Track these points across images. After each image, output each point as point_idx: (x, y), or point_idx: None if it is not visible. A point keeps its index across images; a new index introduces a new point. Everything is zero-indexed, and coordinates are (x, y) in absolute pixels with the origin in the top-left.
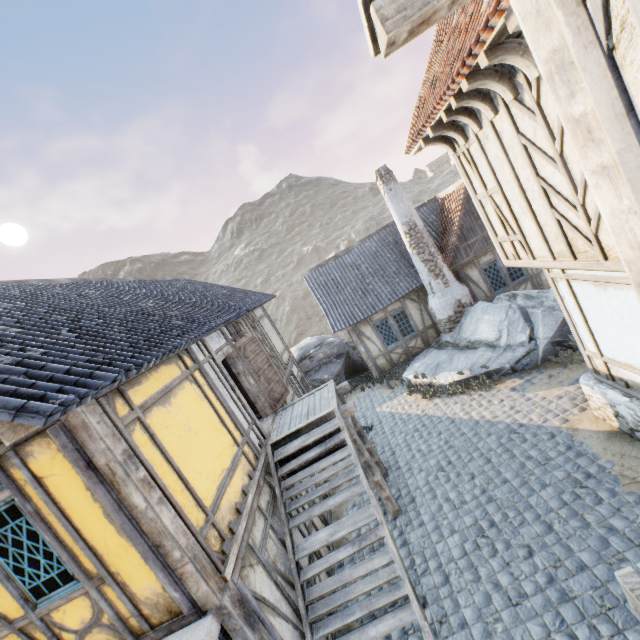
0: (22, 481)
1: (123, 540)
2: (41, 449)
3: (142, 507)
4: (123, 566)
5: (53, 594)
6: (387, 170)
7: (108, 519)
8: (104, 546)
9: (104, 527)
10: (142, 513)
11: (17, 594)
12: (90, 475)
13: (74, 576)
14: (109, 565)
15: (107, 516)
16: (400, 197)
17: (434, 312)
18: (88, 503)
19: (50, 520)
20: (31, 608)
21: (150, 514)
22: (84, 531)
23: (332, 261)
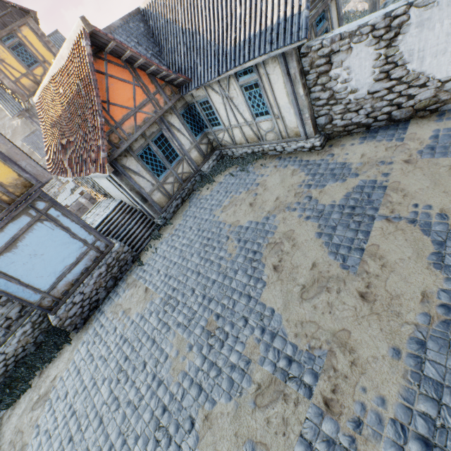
0: None
1: None
2: None
3: None
4: None
5: None
6: None
7: None
8: None
9: None
10: None
11: None
12: None
13: None
14: None
15: None
16: None
17: None
18: None
19: None
20: None
21: None
22: None
23: (32, 134)
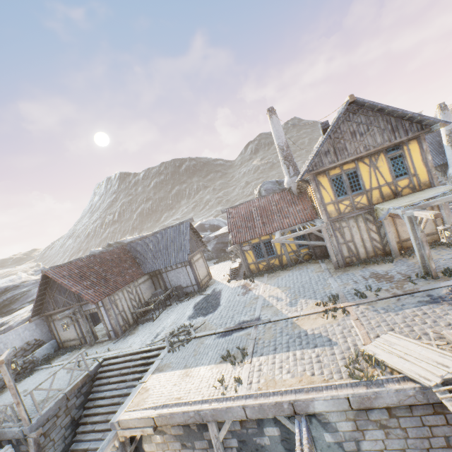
0: (404, 149)
1: (422, 167)
2: (412, 143)
3: (430, 160)
4: (420, 173)
5: (400, 177)
6: (444, 104)
7: (421, 161)
8: (417, 167)
9: (419, 163)
10: (429, 161)
11: (392, 176)
12: (422, 149)
13: (407, 174)
14: (416, 172)
15: (421, 160)
16: (448, 117)
17: (451, 175)
18: (418, 157)
19: (407, 159)
20: (394, 180)
21: (431, 162)
22: (414, 163)
23: None
